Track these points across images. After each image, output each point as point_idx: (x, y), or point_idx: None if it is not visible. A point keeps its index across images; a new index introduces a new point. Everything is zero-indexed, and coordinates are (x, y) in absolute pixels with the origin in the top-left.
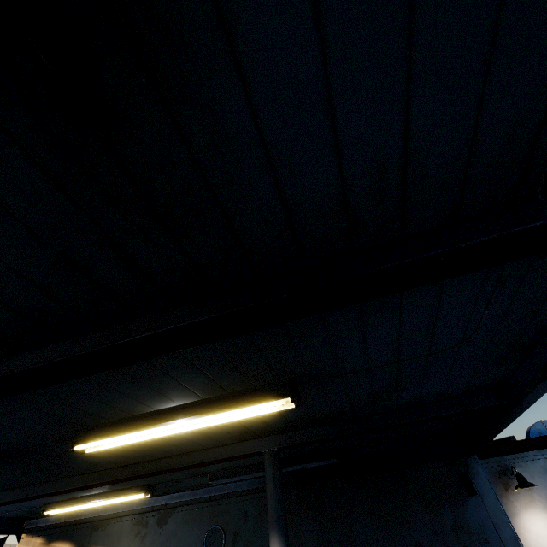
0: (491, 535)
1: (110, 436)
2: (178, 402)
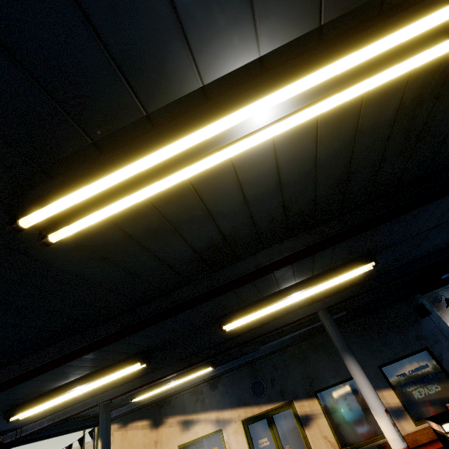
0: (440, 336)
1: (245, 315)
2: (297, 280)
